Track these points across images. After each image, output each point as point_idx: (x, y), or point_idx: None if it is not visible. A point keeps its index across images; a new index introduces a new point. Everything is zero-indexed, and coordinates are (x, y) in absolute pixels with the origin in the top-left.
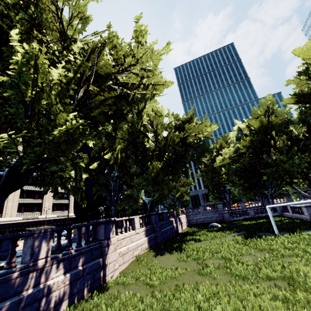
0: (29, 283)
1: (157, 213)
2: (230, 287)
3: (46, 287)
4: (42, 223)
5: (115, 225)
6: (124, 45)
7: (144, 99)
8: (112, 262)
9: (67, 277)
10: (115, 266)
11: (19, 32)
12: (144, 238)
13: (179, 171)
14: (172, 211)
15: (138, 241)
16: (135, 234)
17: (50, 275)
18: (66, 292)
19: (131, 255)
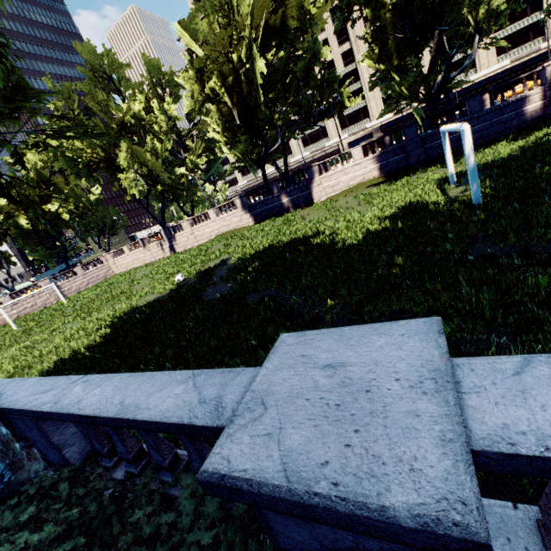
0: (275, 201)
1: (411, 123)
2: (298, 222)
3: (281, 203)
4: (479, 86)
5: (449, 119)
6: (210, 67)
7: (253, 63)
8: (317, 193)
9: (289, 200)
10: (321, 194)
11: (211, 99)
12: (371, 167)
13: (458, 2)
14: (540, 69)
15: (358, 172)
16: (352, 167)
17: (281, 199)
18: (291, 205)
19: (344, 185)
